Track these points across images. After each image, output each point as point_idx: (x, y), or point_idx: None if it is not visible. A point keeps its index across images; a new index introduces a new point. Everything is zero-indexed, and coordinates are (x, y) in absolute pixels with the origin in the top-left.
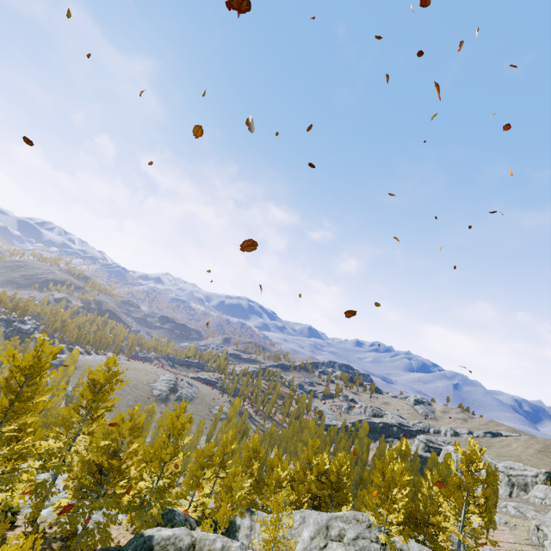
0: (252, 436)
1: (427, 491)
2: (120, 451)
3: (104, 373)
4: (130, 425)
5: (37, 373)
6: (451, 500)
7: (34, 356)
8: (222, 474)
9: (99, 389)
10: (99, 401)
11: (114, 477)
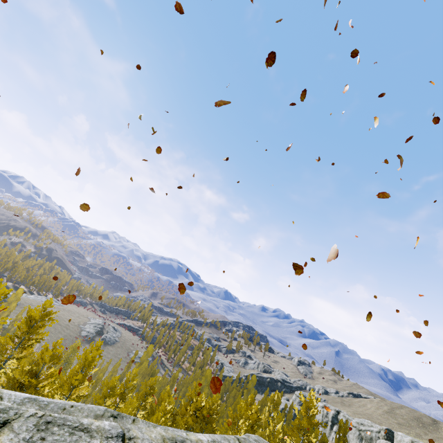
0: (157, 378)
1: (273, 428)
2: (40, 374)
3: (40, 312)
4: (51, 353)
5: None
6: (292, 438)
7: None
8: (121, 405)
9: (34, 324)
10: (32, 333)
11: (30, 393)
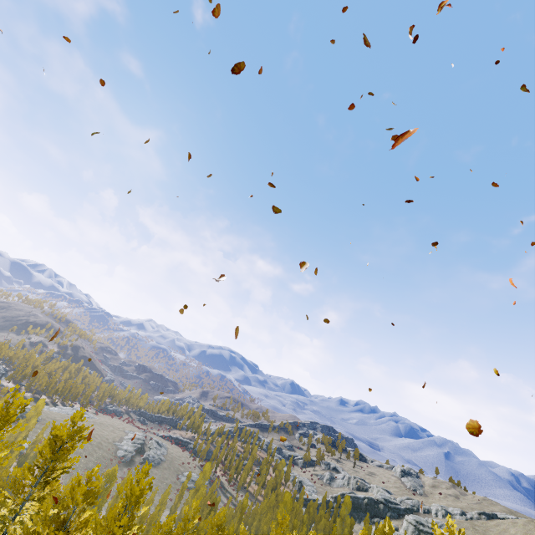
0: (221, 510)
1: None
2: (70, 521)
3: (68, 428)
4: (85, 489)
5: (2, 426)
6: None
7: (3, 408)
8: None
9: (60, 446)
10: (57, 460)
11: None
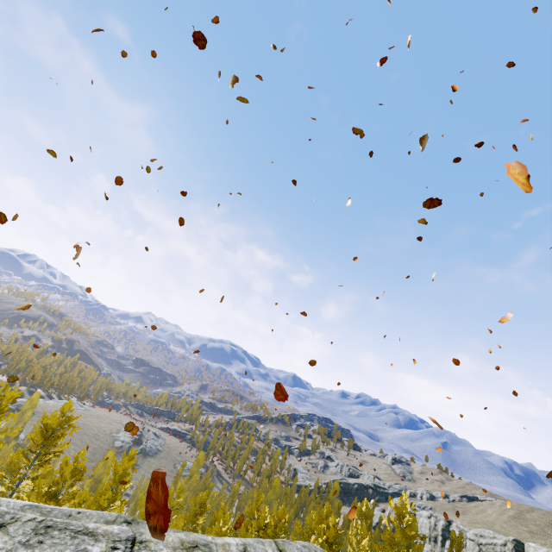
0: (212, 494)
1: (357, 546)
2: (60, 495)
3: (58, 418)
4: (72, 468)
5: None
6: None
7: None
8: None
9: (51, 434)
10: (49, 446)
11: None
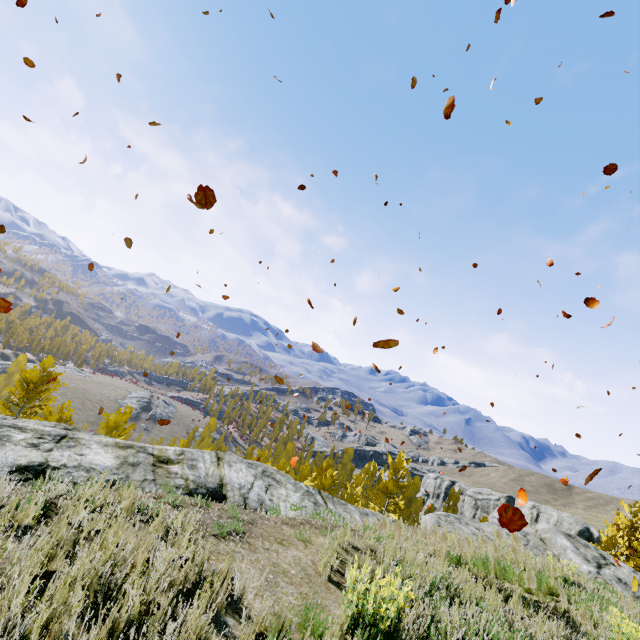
0: None
1: (351, 492)
2: None
3: (39, 373)
4: (57, 418)
5: None
6: (375, 502)
7: None
8: None
9: (33, 388)
10: (32, 399)
11: None
